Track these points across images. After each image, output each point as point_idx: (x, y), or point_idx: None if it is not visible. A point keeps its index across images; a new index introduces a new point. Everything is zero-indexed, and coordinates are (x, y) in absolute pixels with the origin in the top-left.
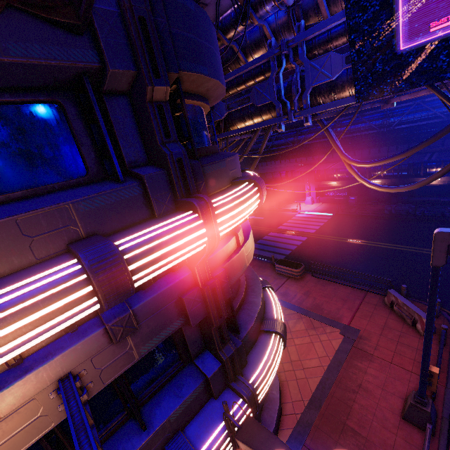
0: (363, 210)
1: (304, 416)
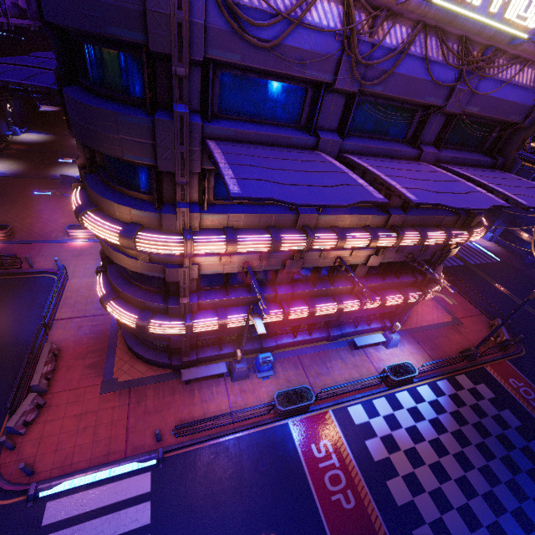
0: (530, 272)
1: (415, 329)
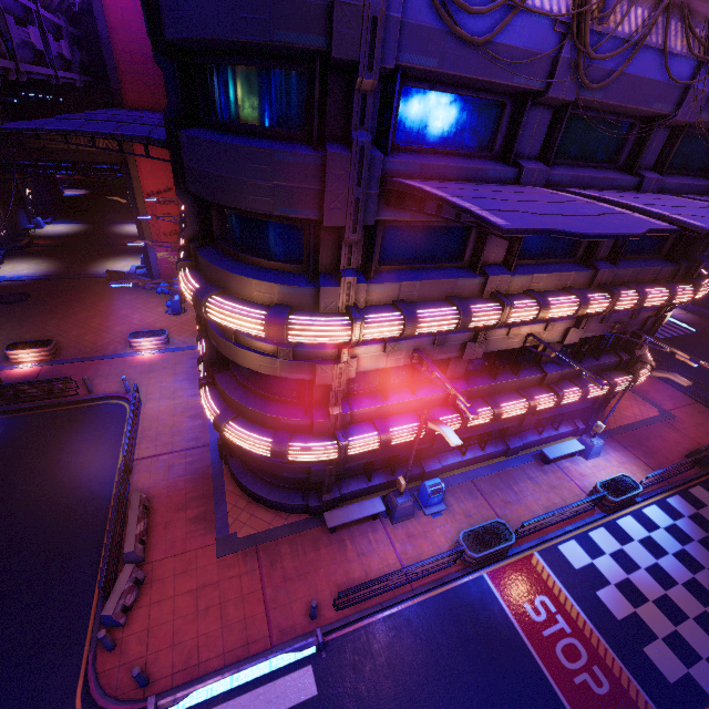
0: None
1: (615, 429)
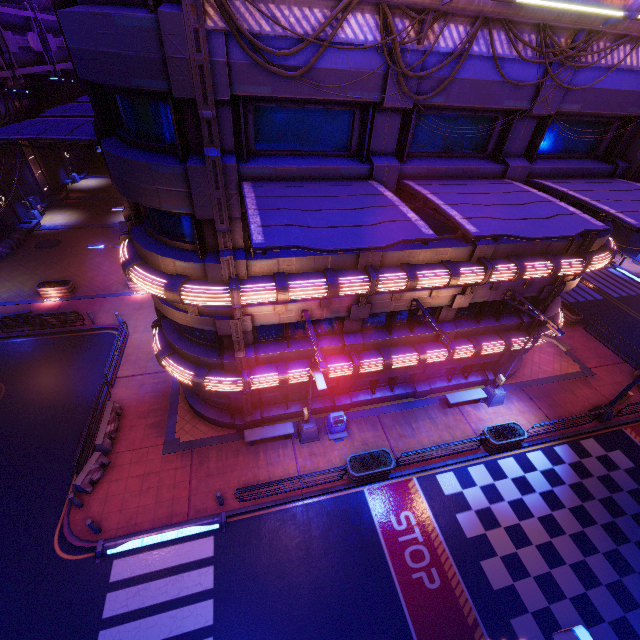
0: None
1: (528, 382)
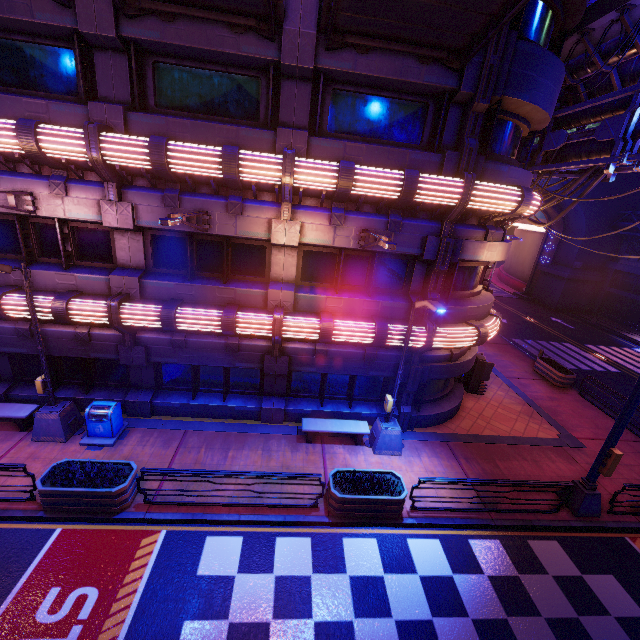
0: None
1: (461, 436)
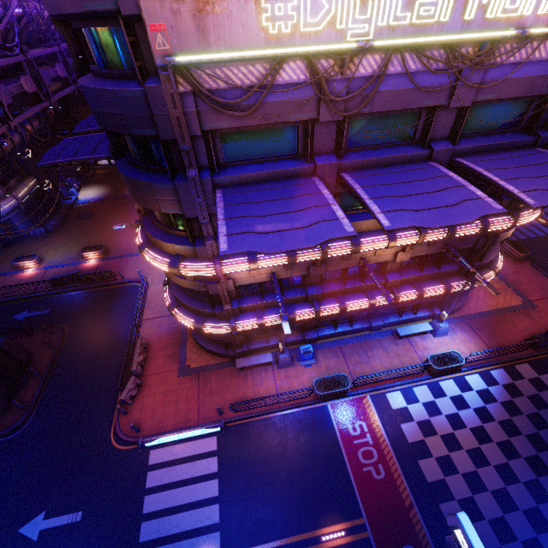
0: None
1: (472, 315)
